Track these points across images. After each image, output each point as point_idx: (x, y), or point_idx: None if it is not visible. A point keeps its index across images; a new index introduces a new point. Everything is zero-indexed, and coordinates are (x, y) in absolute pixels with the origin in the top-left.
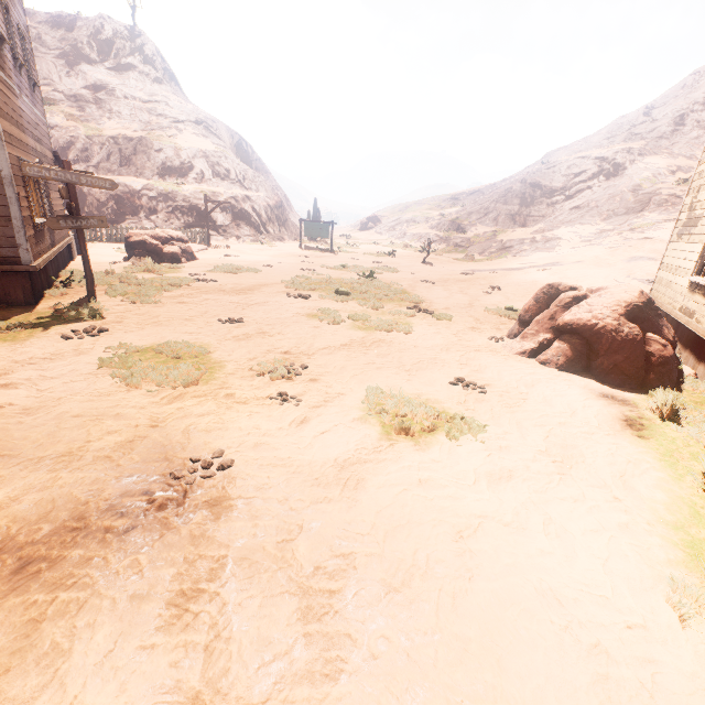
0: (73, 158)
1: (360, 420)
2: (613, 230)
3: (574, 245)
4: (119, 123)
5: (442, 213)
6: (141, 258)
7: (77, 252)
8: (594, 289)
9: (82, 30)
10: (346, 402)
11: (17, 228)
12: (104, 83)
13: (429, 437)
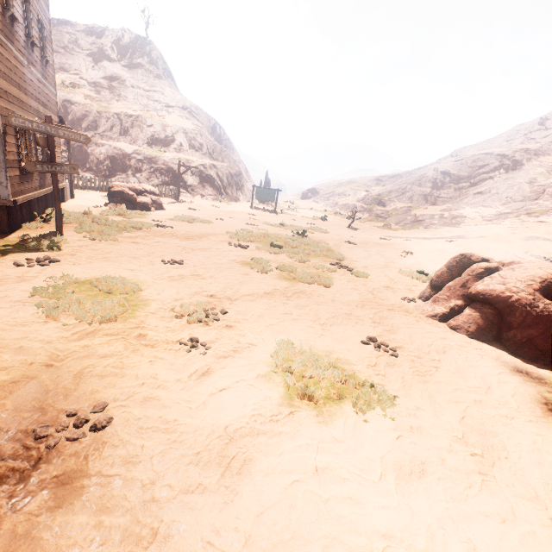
0: (85, 126)
1: (265, 377)
2: (511, 213)
3: (477, 222)
4: (124, 104)
5: (367, 190)
6: (118, 204)
7: (70, 196)
8: (505, 262)
9: (108, 38)
10: (254, 354)
11: None
12: (118, 75)
13: (333, 407)
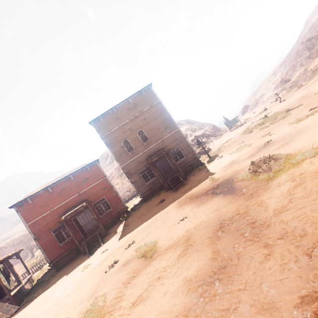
0: None
1: (290, 126)
2: None
3: None
4: None
5: (273, 82)
6: (202, 155)
7: None
8: None
9: None
10: (284, 127)
11: (194, 151)
12: None
13: (307, 118)
